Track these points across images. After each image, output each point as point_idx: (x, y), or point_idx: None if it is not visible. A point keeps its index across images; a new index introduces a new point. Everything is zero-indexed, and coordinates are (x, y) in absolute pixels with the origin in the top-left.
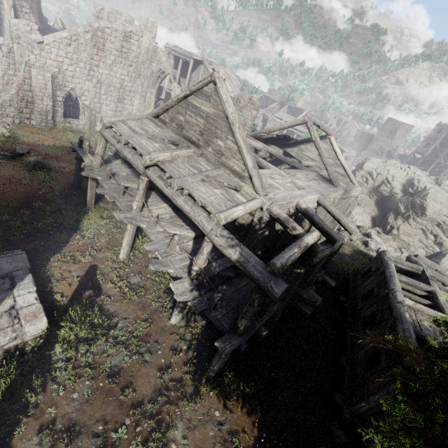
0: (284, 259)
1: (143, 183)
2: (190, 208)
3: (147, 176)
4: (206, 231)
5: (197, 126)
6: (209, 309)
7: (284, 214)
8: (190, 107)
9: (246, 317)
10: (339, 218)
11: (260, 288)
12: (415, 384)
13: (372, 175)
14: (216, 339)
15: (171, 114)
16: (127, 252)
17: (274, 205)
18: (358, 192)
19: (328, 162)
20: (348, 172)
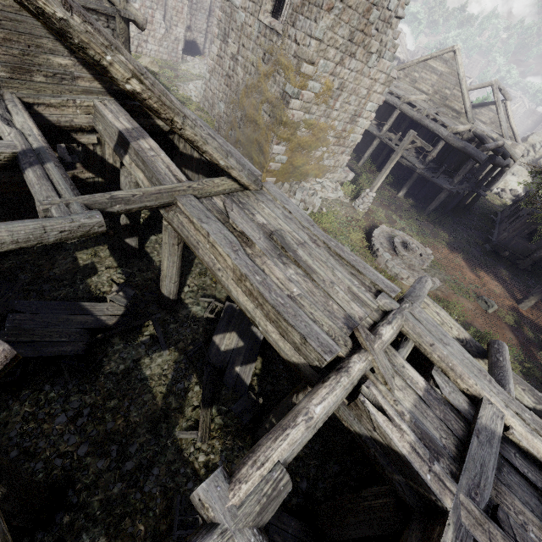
0: (488, 145)
1: (396, 114)
2: (433, 125)
3: (400, 109)
4: (444, 136)
5: (429, 80)
6: (435, 177)
7: (483, 134)
8: (427, 67)
9: (461, 175)
10: (509, 151)
11: (473, 159)
12: (537, 214)
13: (534, 147)
14: (421, 208)
15: (406, 72)
16: (364, 162)
17: (477, 129)
18: (520, 152)
19: (504, 119)
20: (515, 134)
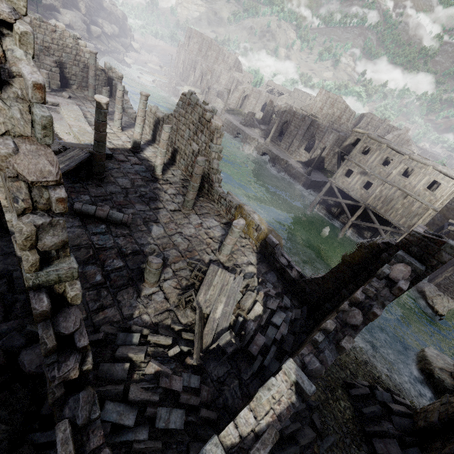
0: None
1: None
2: None
3: None
4: None
5: None
6: None
7: None
8: None
9: None
10: None
11: None
12: None
13: None
14: None
15: None
16: None
17: None
18: None
19: None
20: None
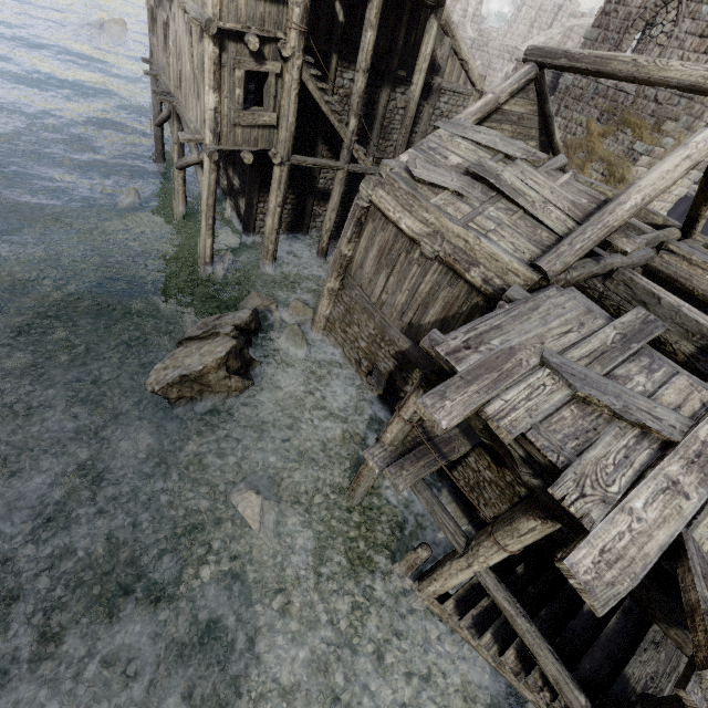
0: None
1: None
2: None
3: None
4: None
5: None
6: None
7: None
8: None
9: None
10: None
11: None
12: None
13: None
14: None
15: None
16: None
17: None
18: None
19: None
20: None
